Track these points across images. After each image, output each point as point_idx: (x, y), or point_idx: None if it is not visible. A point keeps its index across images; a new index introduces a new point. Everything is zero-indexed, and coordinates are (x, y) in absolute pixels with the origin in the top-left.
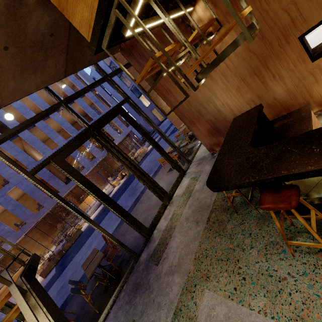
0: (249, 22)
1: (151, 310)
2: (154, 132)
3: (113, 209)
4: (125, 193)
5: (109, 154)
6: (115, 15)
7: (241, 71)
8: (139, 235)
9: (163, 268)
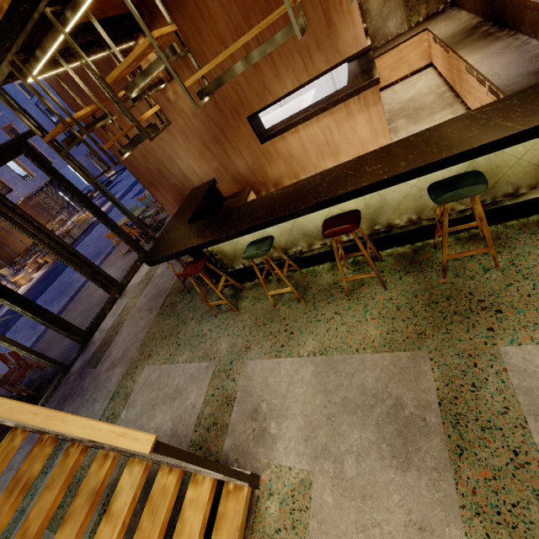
0: (202, 85)
1: (83, 410)
2: (111, 183)
3: (19, 305)
4: (44, 295)
5: (5, 221)
6: (9, 68)
7: (202, 134)
8: (71, 345)
9: (104, 367)
